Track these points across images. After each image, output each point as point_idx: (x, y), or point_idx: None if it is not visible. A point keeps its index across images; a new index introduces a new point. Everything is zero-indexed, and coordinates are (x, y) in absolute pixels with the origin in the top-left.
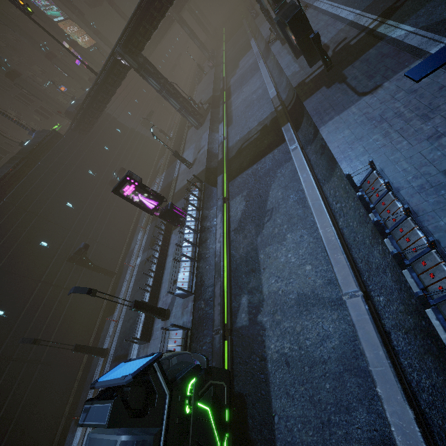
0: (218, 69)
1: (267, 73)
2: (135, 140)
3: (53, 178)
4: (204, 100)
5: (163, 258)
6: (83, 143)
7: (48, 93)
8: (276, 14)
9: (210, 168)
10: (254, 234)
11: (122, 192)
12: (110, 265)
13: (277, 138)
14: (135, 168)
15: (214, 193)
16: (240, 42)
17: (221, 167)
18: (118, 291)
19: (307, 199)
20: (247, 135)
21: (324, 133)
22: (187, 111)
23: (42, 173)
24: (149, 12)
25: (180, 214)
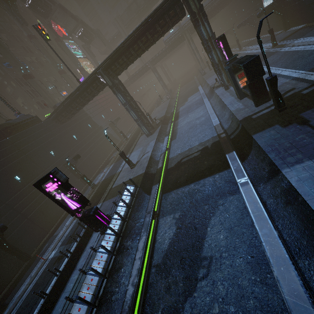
0: (172, 100)
1: (211, 107)
2: (100, 135)
3: (13, 152)
4: (158, 117)
5: (68, 272)
6: (56, 130)
7: (48, 92)
8: (227, 65)
9: (148, 174)
10: (180, 292)
11: (45, 187)
12: (30, 245)
13: (219, 162)
14: (92, 156)
15: (145, 201)
16: (190, 87)
17: (158, 176)
18: (17, 287)
19: (279, 285)
20: (187, 151)
21: (292, 178)
22: (142, 122)
23: (6, 146)
24: (129, 51)
25: (102, 222)
